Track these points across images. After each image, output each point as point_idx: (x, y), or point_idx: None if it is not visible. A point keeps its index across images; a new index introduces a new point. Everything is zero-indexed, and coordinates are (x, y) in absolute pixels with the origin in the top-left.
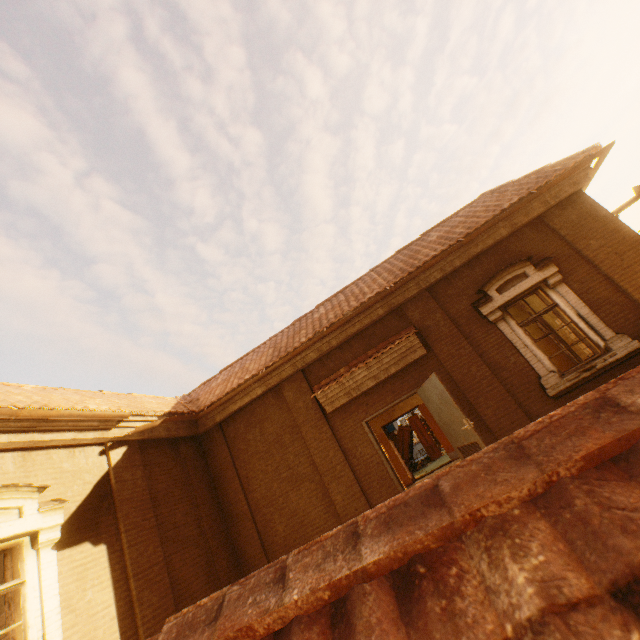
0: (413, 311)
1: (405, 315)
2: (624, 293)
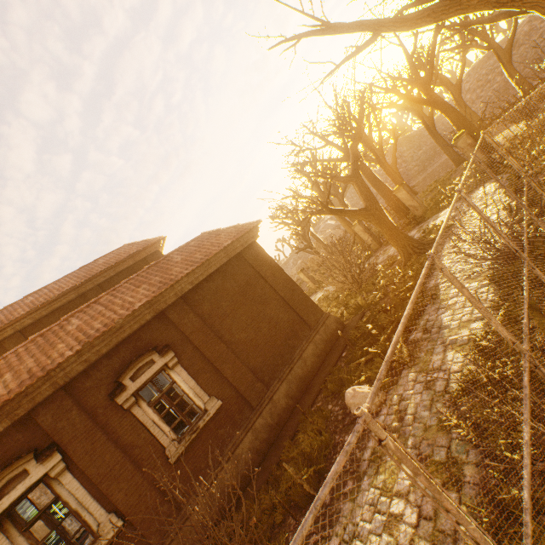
0: (92, 295)
1: (87, 297)
2: None
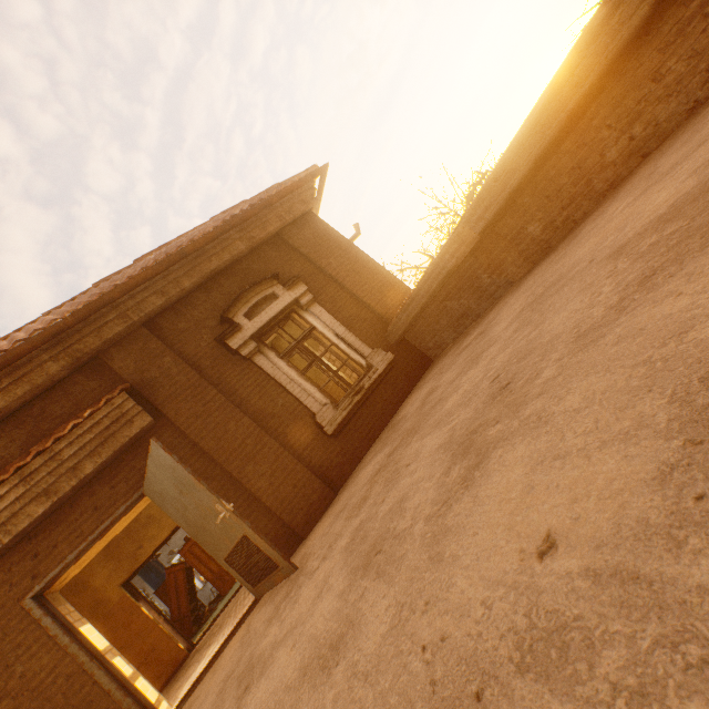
0: (124, 359)
1: (110, 369)
2: (370, 309)
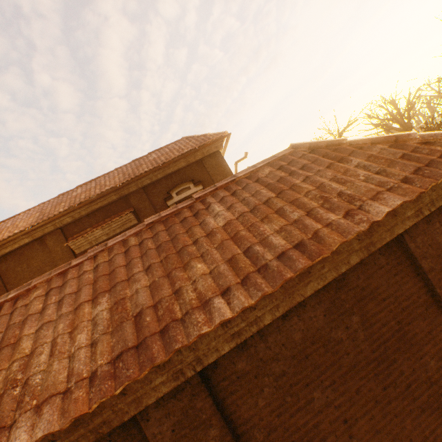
0: (134, 199)
1: (130, 201)
2: None
